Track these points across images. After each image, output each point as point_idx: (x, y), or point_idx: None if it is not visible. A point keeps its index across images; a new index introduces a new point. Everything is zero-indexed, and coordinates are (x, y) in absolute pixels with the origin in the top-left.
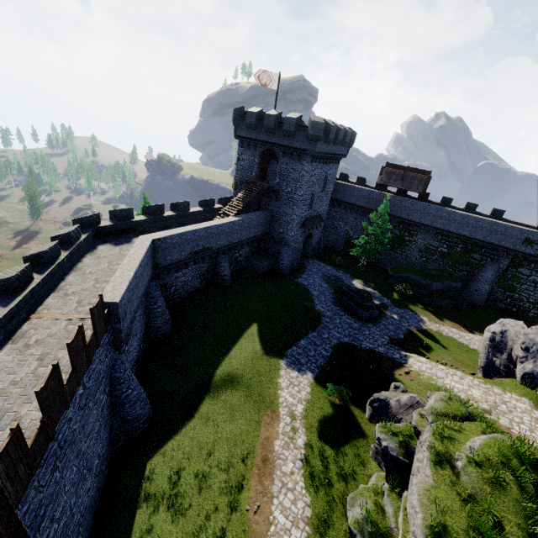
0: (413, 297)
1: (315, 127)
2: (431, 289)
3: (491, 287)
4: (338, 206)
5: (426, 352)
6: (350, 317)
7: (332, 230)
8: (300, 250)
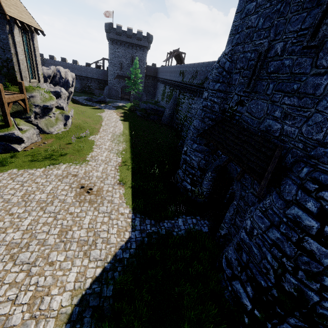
0: (133, 110)
1: (106, 25)
2: (141, 107)
3: (171, 111)
4: (158, 81)
5: (78, 105)
6: (84, 98)
7: (156, 96)
8: (119, 92)
